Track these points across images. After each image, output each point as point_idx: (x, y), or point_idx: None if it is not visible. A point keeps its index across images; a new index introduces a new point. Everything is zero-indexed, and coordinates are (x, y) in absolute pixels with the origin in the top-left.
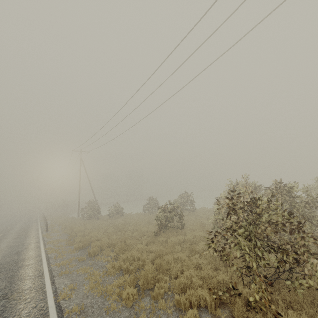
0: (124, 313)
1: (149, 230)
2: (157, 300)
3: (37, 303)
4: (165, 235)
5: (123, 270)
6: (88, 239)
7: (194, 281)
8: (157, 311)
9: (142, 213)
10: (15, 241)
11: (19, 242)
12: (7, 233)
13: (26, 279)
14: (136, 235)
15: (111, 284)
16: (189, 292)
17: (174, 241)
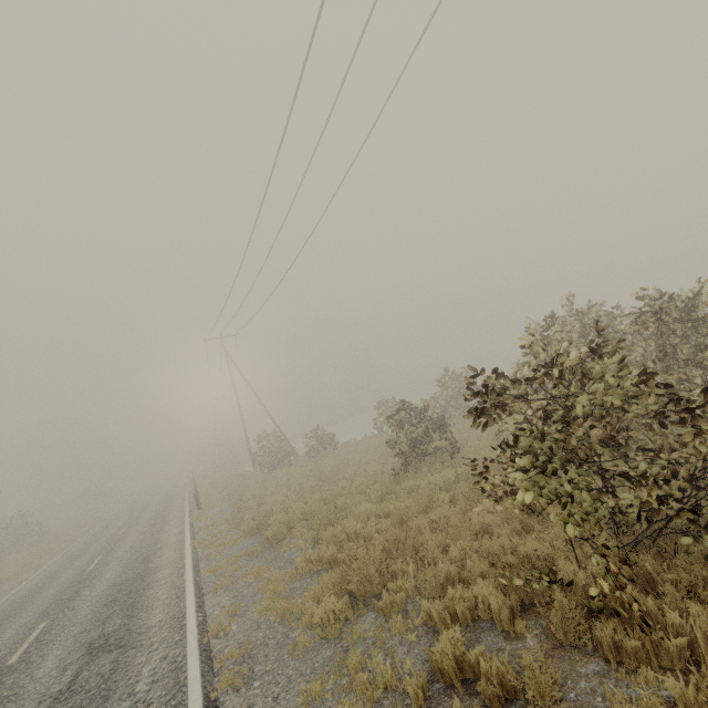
0: (324, 650)
1: (388, 469)
2: (390, 617)
3: (168, 651)
4: (414, 474)
5: (326, 562)
6: (268, 511)
7: (469, 565)
8: (388, 640)
9: (376, 436)
10: (145, 538)
11: (151, 539)
12: (133, 525)
13: (155, 607)
14: (360, 484)
15: (303, 595)
16: (452, 593)
17: (433, 484)
